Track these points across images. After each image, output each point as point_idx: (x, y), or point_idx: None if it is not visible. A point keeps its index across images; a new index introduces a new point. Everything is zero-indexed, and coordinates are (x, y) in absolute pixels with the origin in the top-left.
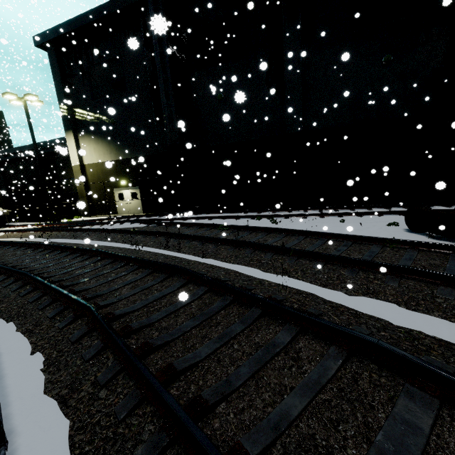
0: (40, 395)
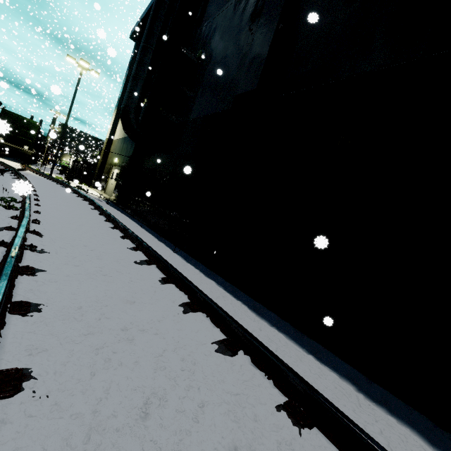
0: None
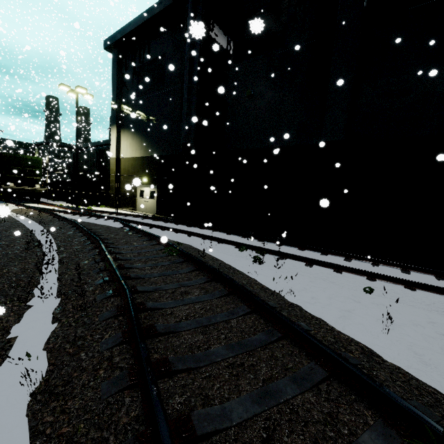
0: None
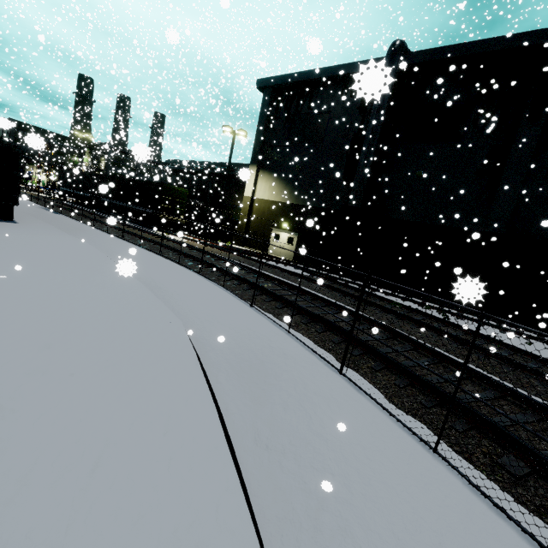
0: (337, 361)
